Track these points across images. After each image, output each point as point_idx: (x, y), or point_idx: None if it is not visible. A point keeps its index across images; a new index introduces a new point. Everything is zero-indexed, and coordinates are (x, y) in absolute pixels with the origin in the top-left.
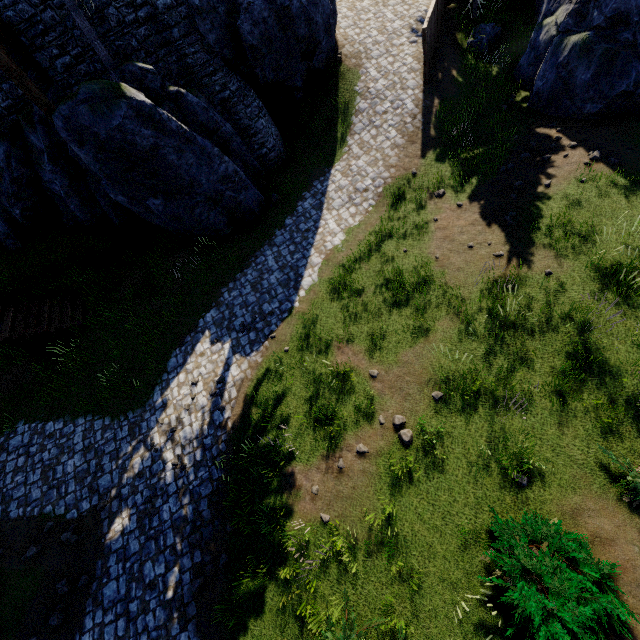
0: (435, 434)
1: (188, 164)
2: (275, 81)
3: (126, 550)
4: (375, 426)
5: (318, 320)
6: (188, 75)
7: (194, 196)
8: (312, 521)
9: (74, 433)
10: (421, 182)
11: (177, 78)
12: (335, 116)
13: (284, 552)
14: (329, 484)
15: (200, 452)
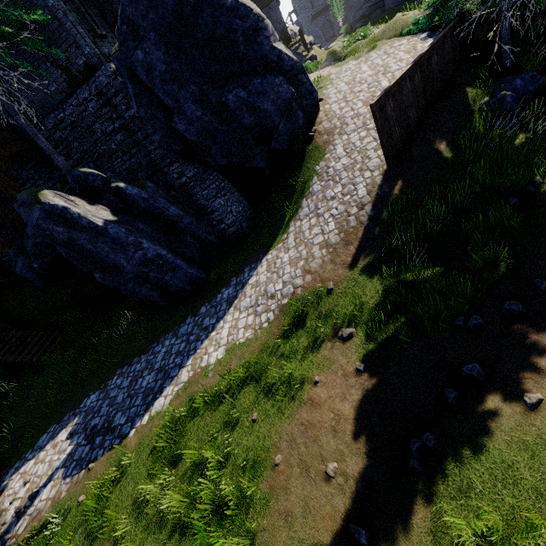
0: None
1: (105, 251)
2: (230, 165)
3: None
4: None
5: (125, 475)
6: (155, 166)
7: (125, 273)
8: None
9: None
10: (333, 305)
11: (146, 169)
12: (291, 196)
13: None
14: None
15: None
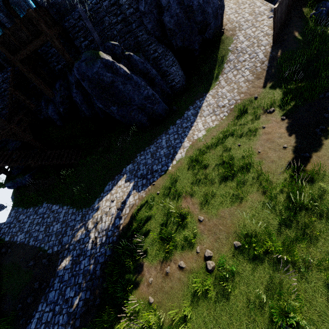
0: (229, 270)
1: (128, 90)
2: (182, 46)
3: (63, 277)
4: (193, 252)
5: (178, 179)
6: (138, 46)
7: (131, 106)
8: (144, 299)
9: (61, 212)
10: (259, 103)
11: (133, 48)
12: (215, 64)
13: (125, 311)
14: (158, 280)
15: (105, 238)
